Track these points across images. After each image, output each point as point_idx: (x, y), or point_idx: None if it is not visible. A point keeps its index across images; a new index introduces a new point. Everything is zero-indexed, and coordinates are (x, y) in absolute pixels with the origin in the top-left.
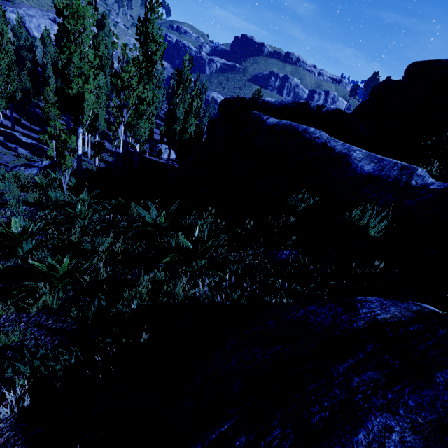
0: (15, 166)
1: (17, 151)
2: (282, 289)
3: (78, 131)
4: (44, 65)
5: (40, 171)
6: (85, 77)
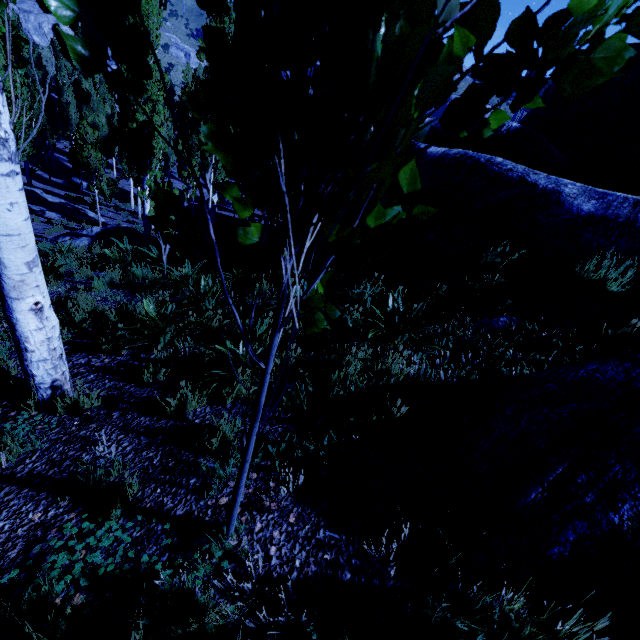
0: (55, 236)
1: (44, 216)
2: (512, 361)
3: (144, 181)
4: (59, 86)
5: (93, 241)
6: (152, 104)
